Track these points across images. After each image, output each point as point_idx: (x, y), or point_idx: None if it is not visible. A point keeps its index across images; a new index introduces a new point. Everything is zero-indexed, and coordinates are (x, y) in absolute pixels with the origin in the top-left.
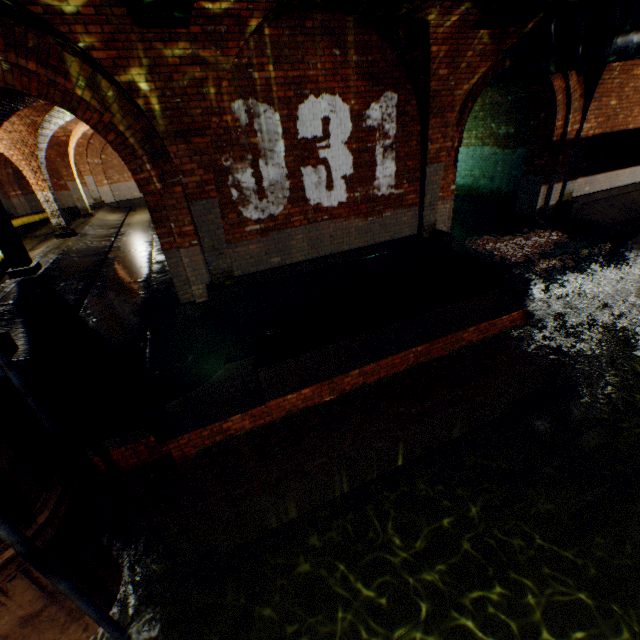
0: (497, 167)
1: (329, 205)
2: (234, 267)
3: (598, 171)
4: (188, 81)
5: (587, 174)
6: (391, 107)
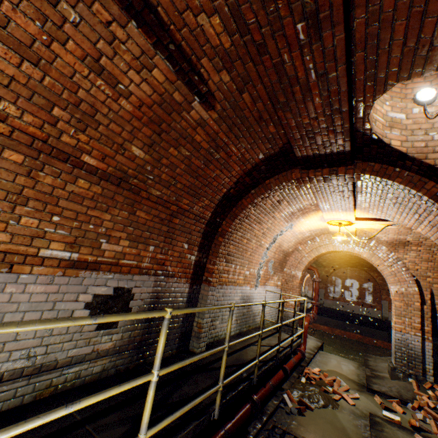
0: None
1: (350, 300)
2: (324, 304)
3: None
4: (324, 273)
5: None
6: (370, 285)
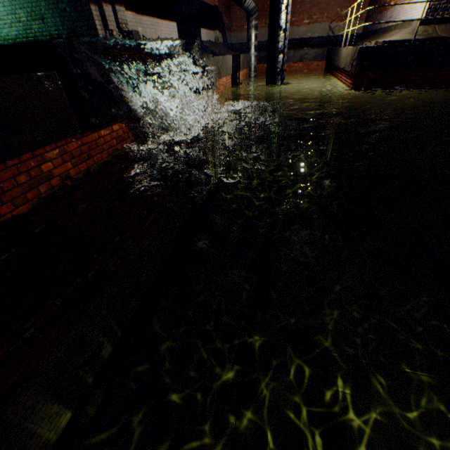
0: (40, 1)
1: None
2: None
3: (142, 11)
4: None
5: (133, 10)
6: None
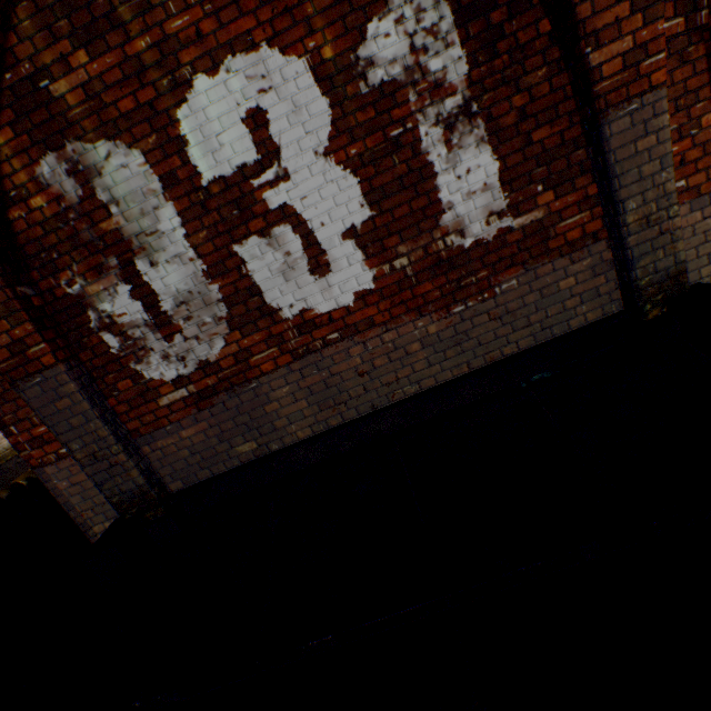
0: None
1: (333, 306)
2: (166, 475)
3: None
4: None
5: None
6: (432, 6)
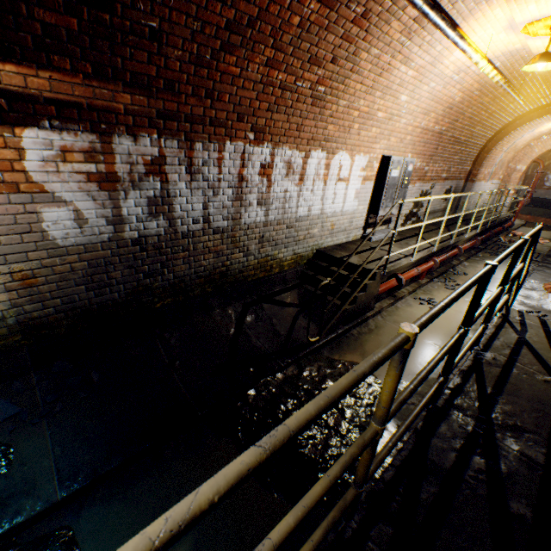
0: None
1: None
2: (533, 195)
3: None
4: (546, 158)
5: None
6: None
